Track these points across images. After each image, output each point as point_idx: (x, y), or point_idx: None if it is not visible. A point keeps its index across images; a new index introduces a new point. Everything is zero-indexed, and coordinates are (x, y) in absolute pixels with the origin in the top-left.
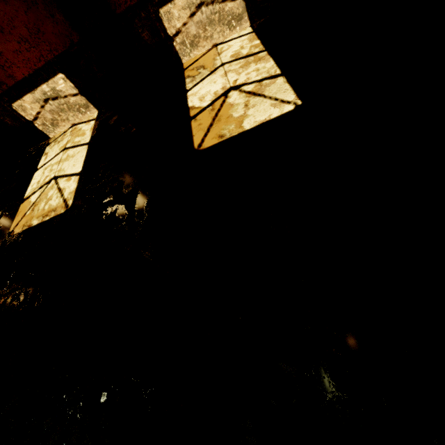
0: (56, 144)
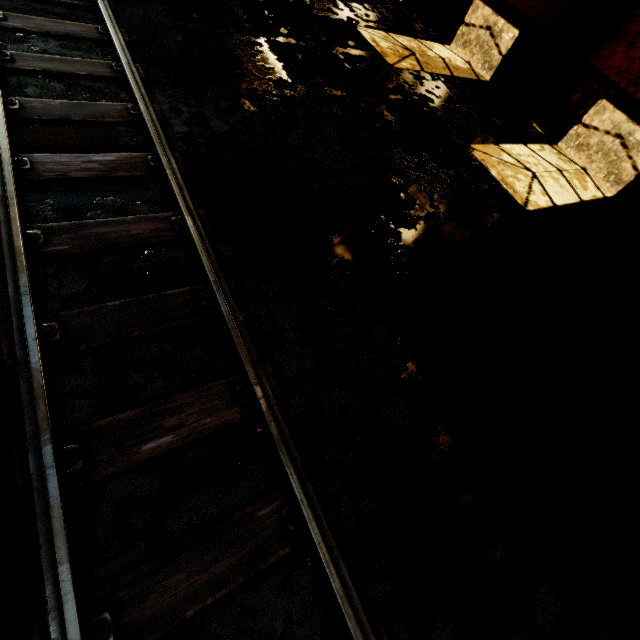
0: (557, 156)
